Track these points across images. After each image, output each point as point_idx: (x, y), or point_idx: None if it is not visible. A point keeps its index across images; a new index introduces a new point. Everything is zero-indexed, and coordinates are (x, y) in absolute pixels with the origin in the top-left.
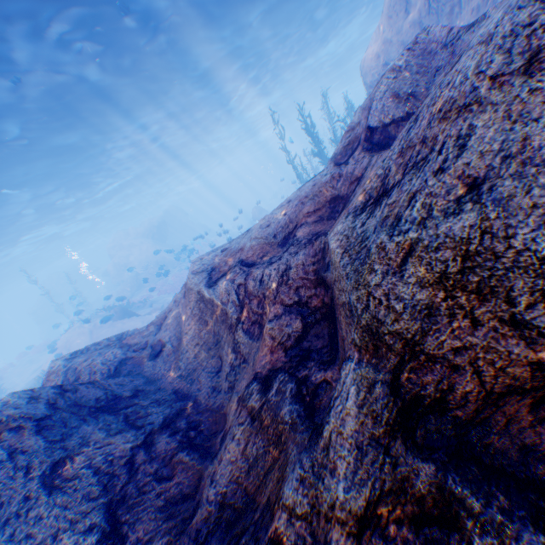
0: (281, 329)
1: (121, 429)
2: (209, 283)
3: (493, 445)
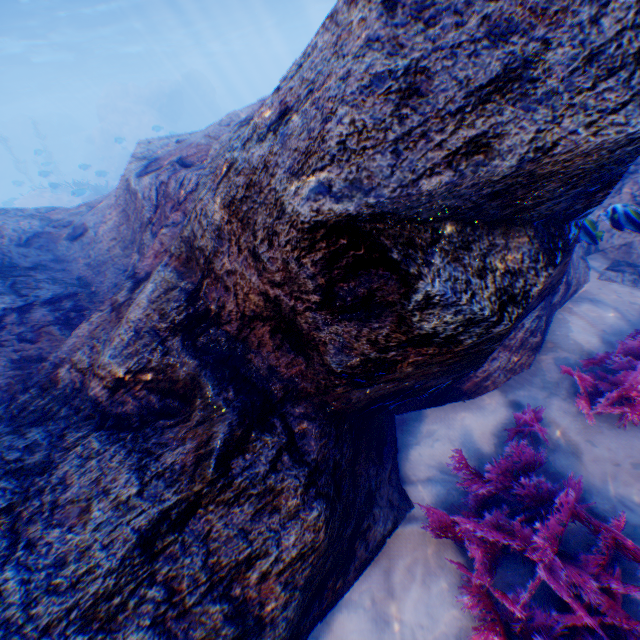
0: (175, 239)
1: (3, 293)
2: (141, 174)
3: (254, 363)
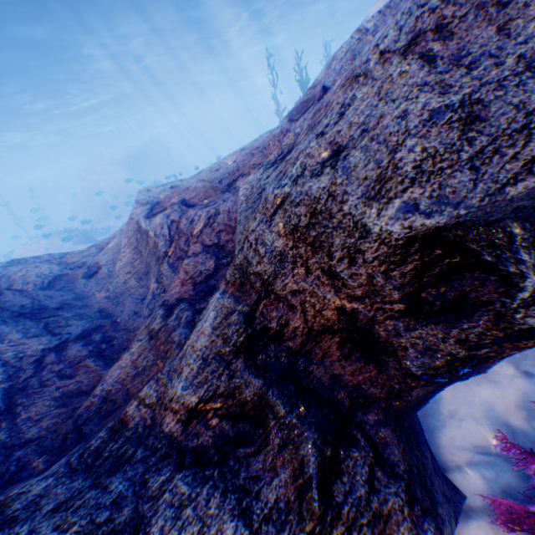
0: (196, 266)
1: (38, 333)
2: (149, 216)
3: (314, 373)
